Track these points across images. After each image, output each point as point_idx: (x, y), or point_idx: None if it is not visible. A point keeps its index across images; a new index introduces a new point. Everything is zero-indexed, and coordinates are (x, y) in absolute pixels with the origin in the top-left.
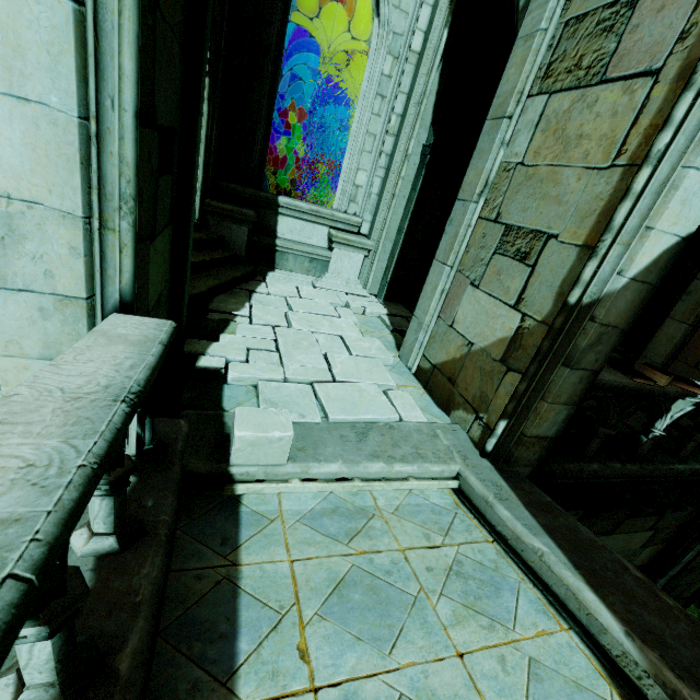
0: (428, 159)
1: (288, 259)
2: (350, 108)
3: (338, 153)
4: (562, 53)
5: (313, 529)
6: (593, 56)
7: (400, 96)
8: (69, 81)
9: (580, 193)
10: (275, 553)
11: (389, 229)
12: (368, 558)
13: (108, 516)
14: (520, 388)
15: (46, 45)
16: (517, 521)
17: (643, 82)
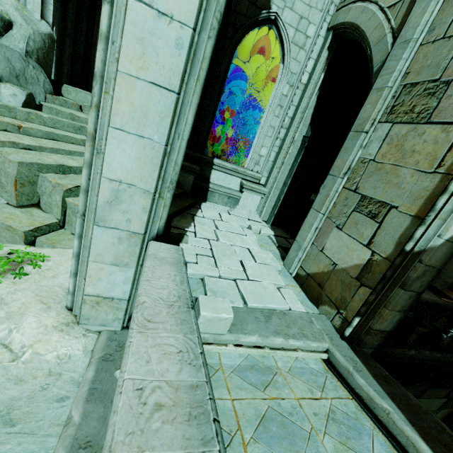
0: (306, 144)
1: (215, 196)
2: (255, 107)
3: (245, 132)
4: (401, 101)
5: (242, 379)
6: (422, 107)
7: (292, 107)
8: (165, 129)
9: (413, 184)
10: (222, 393)
11: (278, 182)
12: (277, 402)
13: None
14: (370, 298)
15: (159, 113)
16: (370, 387)
17: None
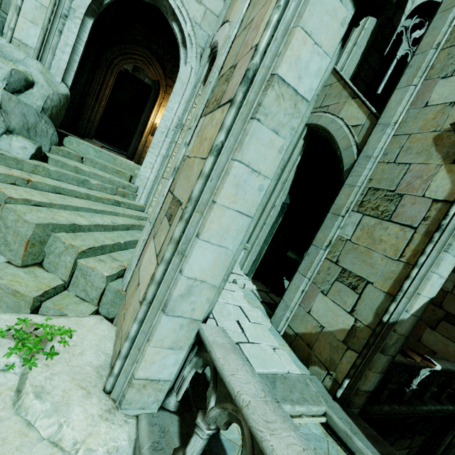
0: (285, 210)
1: None
2: None
3: None
4: (368, 199)
5: None
6: (384, 208)
7: None
8: (238, 241)
9: (383, 266)
10: None
11: (260, 239)
12: None
13: (200, 450)
14: (357, 362)
15: (237, 230)
16: (368, 449)
17: (409, 229)
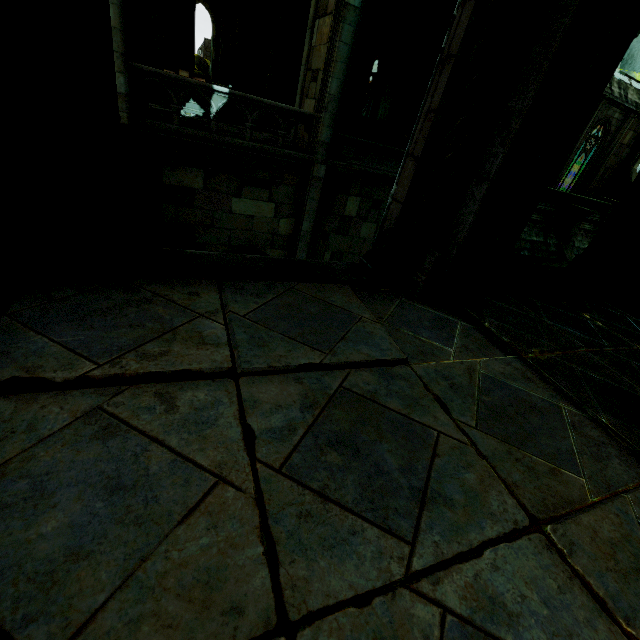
0: None
1: None
2: None
3: None
4: None
5: None
6: None
7: None
8: None
9: None
10: None
11: None
12: None
13: None
14: None
15: None
16: None
17: None
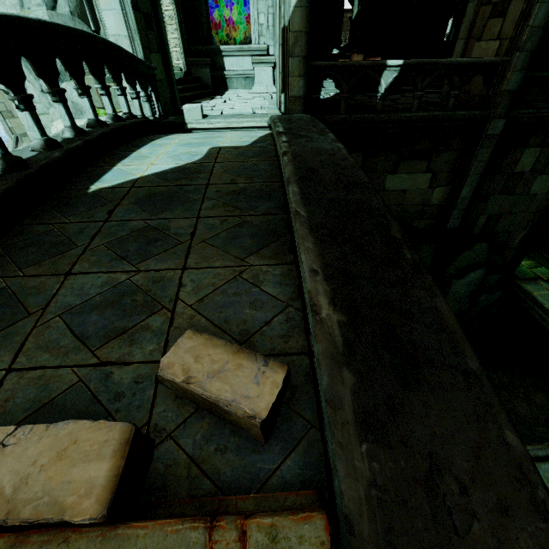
0: None
1: (233, 82)
2: None
3: None
4: None
5: None
6: None
7: None
8: (118, 2)
9: None
10: None
11: None
12: None
13: (150, 110)
14: (281, 76)
15: None
16: None
17: None
